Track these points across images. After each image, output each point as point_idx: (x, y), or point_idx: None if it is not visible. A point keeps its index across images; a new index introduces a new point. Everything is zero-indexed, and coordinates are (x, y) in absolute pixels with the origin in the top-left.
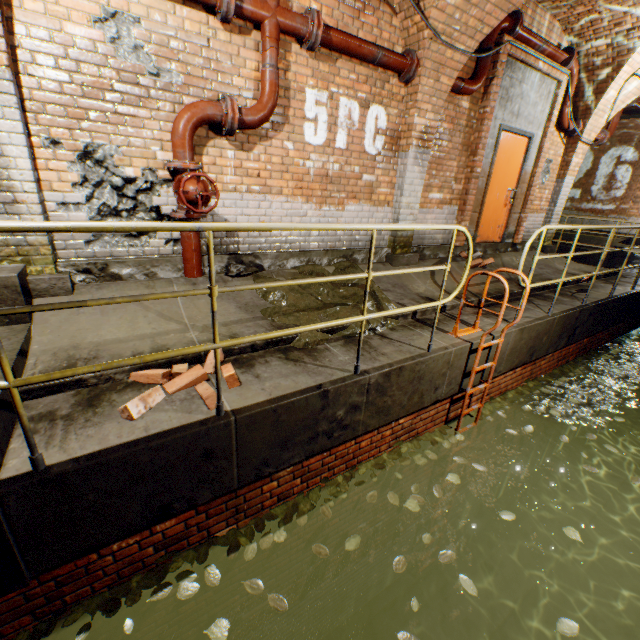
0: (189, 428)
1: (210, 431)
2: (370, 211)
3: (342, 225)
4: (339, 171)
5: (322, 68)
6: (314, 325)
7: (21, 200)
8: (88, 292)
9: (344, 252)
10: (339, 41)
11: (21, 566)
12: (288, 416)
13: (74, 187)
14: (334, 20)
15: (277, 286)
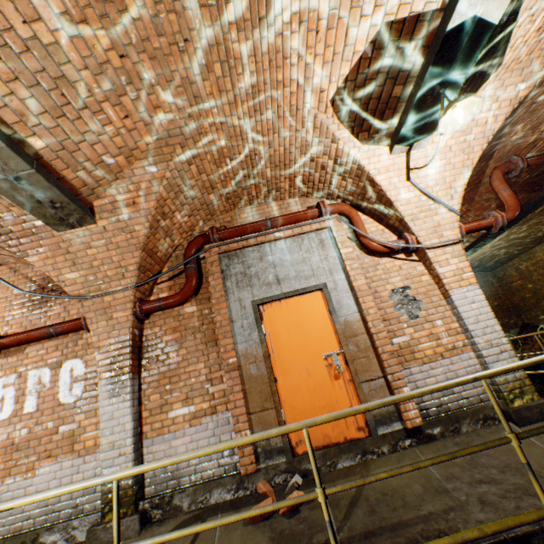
0: None
1: None
2: (75, 464)
3: None
4: (29, 433)
5: (12, 359)
6: None
7: None
8: None
9: (24, 536)
10: (11, 340)
11: None
12: None
13: None
14: (24, 326)
15: None
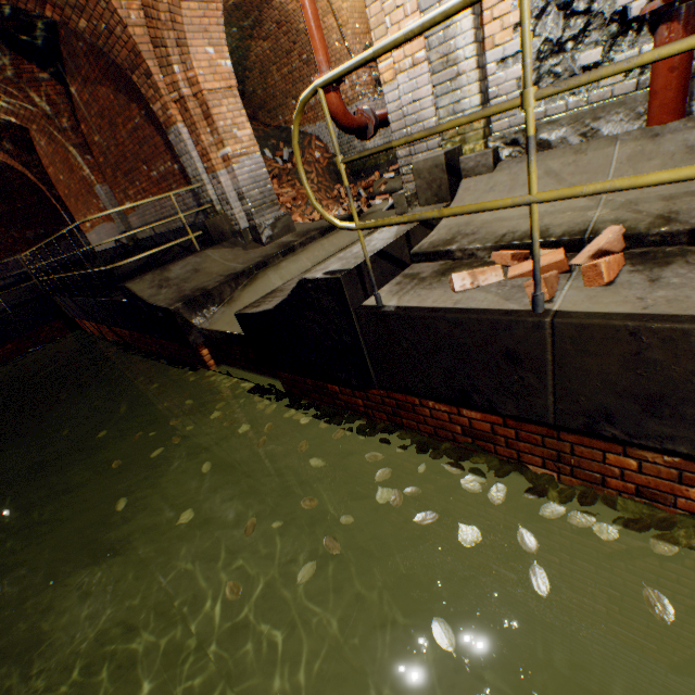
0: (489, 313)
1: (512, 326)
2: None
3: None
4: None
5: None
6: None
7: (461, 71)
8: (506, 168)
9: None
10: None
11: (371, 373)
12: (666, 356)
13: (514, 32)
14: None
15: (677, 52)
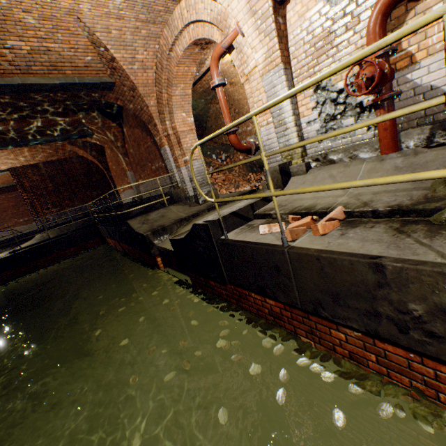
0: (266, 245)
1: (274, 252)
2: None
3: (365, 49)
4: None
5: None
6: (353, 182)
7: (288, 127)
8: (312, 172)
9: None
10: None
11: (224, 274)
12: (332, 271)
13: (312, 111)
14: None
15: (302, 145)
